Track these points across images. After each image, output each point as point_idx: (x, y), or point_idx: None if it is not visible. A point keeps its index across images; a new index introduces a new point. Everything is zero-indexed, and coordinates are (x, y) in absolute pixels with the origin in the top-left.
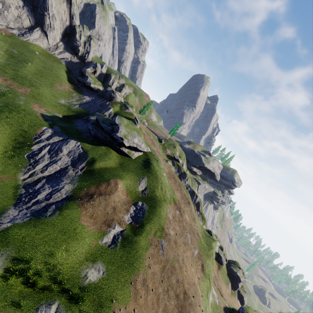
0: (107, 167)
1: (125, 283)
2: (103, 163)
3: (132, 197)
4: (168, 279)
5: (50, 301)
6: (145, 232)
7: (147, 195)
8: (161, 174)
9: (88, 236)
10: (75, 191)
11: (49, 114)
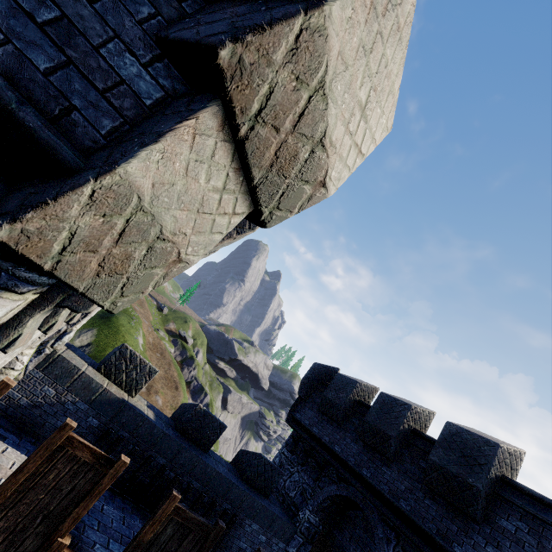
0: None
1: None
2: None
3: None
4: None
5: None
6: None
7: (87, 354)
8: (128, 332)
9: None
10: None
11: None
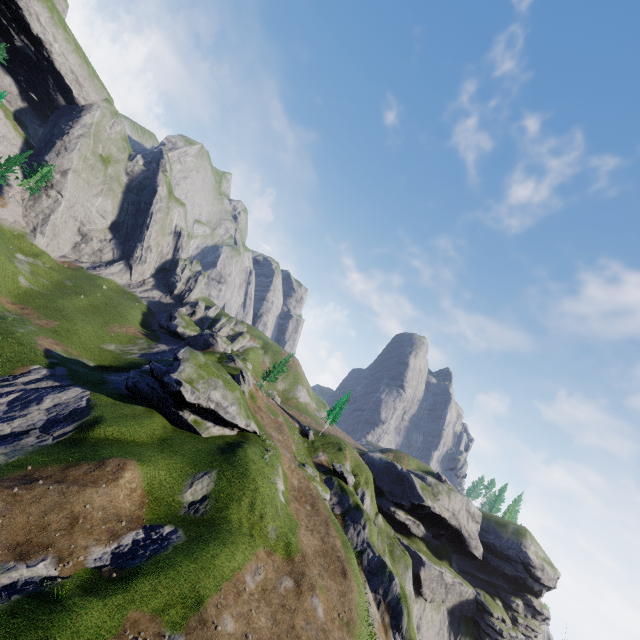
0: (125, 439)
1: None
2: (119, 429)
3: (154, 513)
4: None
5: None
6: (127, 594)
7: (201, 515)
8: (260, 472)
9: None
10: None
11: (67, 355)
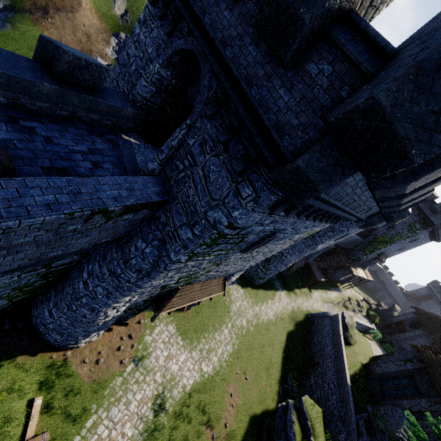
0: None
1: None
2: None
3: (108, 25)
4: None
5: None
6: None
7: (131, 25)
8: None
9: None
10: None
11: None
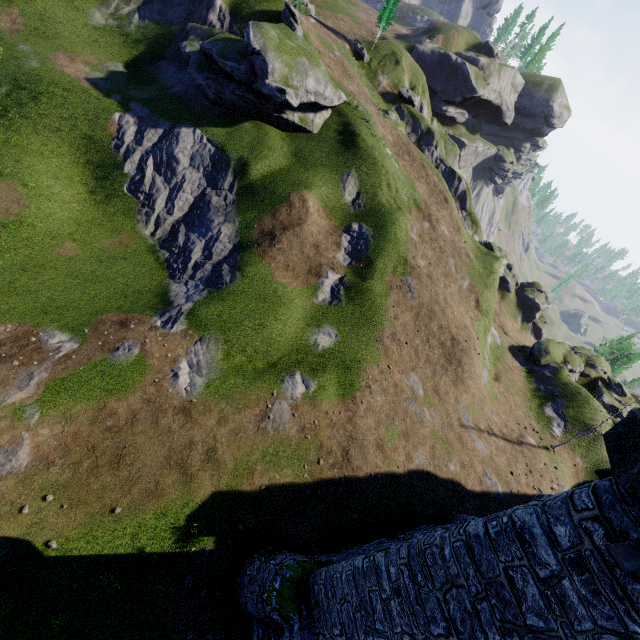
0: (274, 171)
1: (369, 342)
2: (264, 164)
3: (338, 219)
4: (426, 328)
5: (290, 373)
6: (377, 272)
7: (364, 208)
8: (382, 155)
9: (297, 297)
10: (241, 234)
11: (100, 74)
